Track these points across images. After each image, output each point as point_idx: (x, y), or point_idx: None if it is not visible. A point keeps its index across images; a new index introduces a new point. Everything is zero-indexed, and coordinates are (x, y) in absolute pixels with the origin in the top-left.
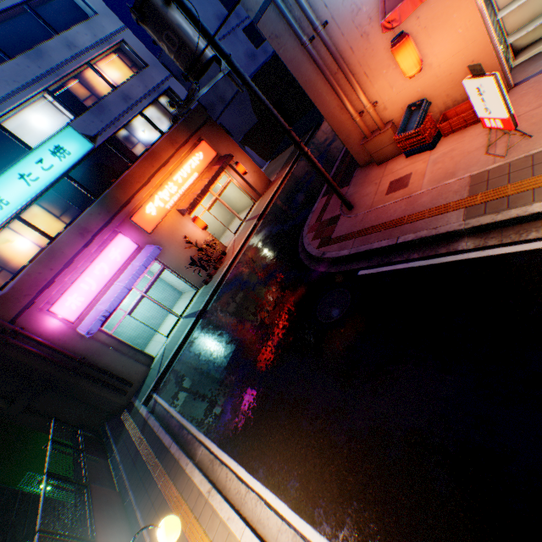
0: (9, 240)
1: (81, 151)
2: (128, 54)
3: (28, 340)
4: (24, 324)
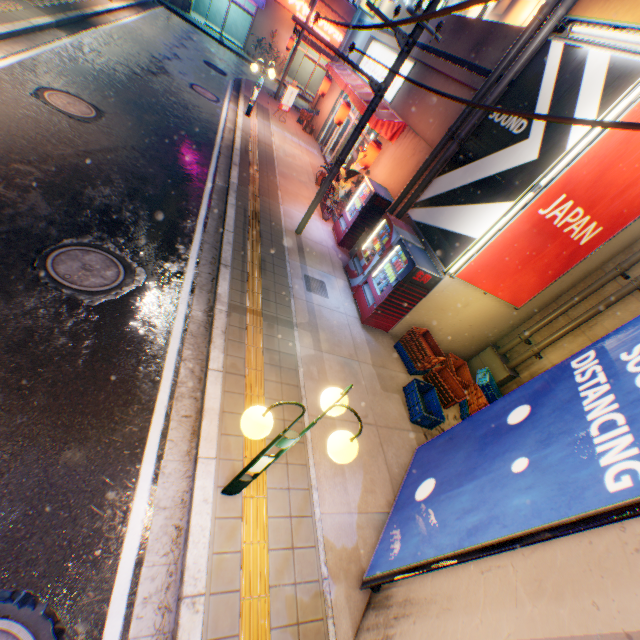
0: None
1: None
2: None
3: None
4: None
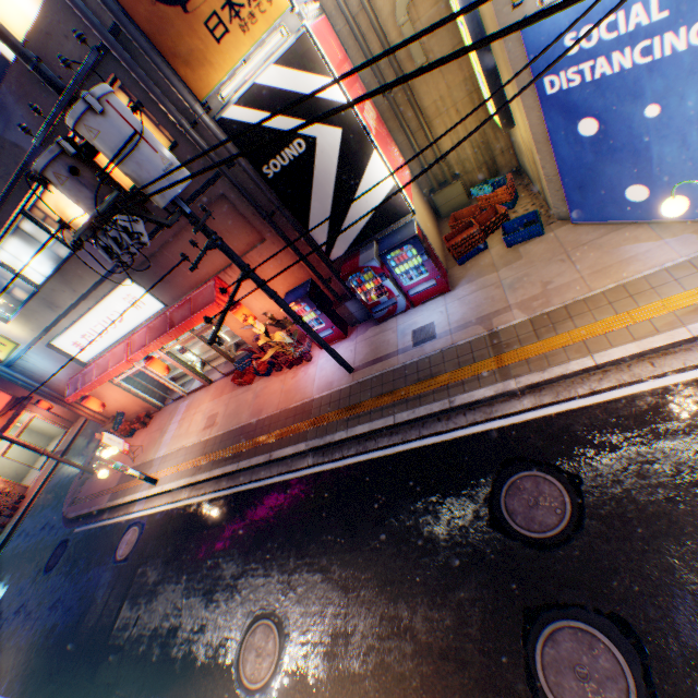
0: None
1: None
2: None
3: None
4: None
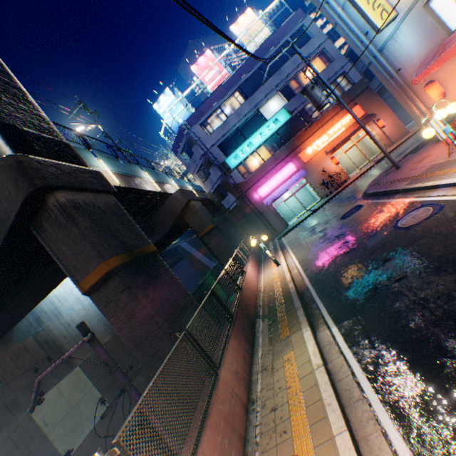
0: (250, 160)
1: (284, 120)
2: (324, 55)
3: (247, 200)
4: (248, 194)
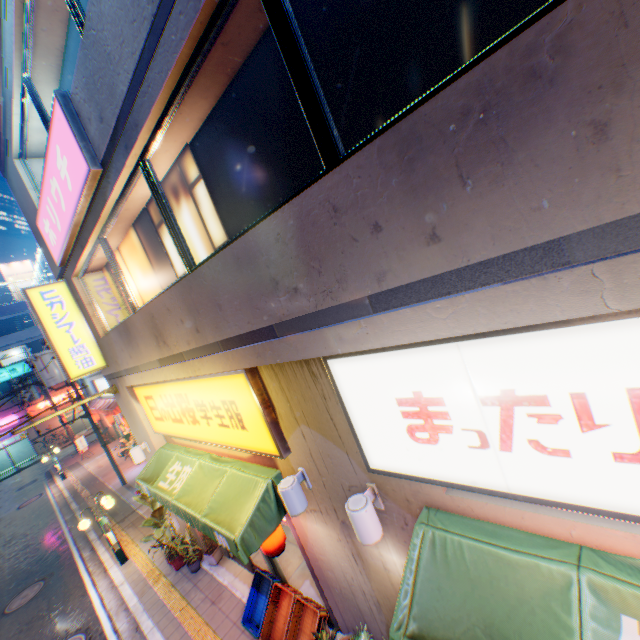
0: None
1: (26, 371)
2: None
3: None
4: None
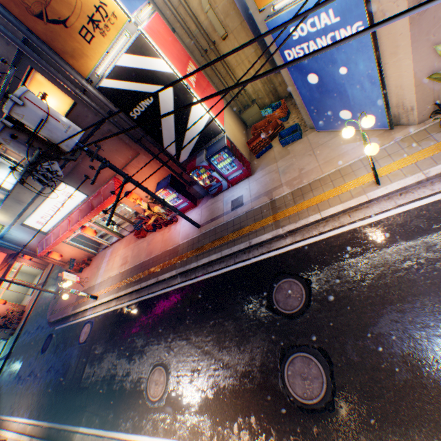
0: None
1: None
2: None
3: None
4: None
